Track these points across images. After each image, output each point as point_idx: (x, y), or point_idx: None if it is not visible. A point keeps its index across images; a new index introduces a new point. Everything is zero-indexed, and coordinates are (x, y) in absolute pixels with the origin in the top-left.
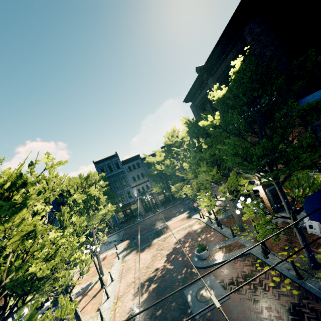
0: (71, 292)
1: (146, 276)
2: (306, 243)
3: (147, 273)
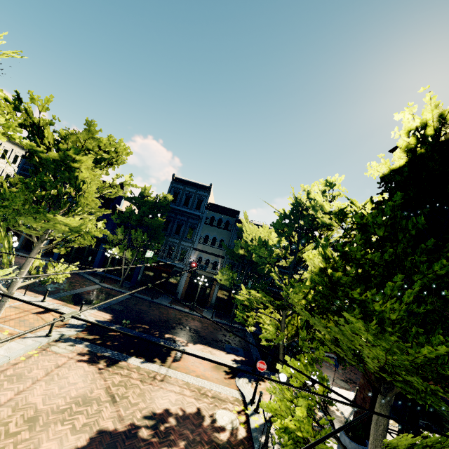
0: None
1: None
2: None
3: (4, 442)
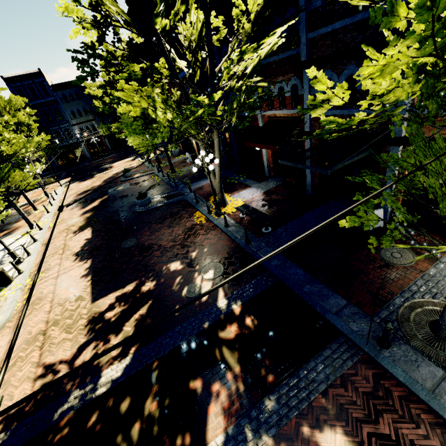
0: None
1: (85, 190)
2: (169, 161)
3: (87, 189)
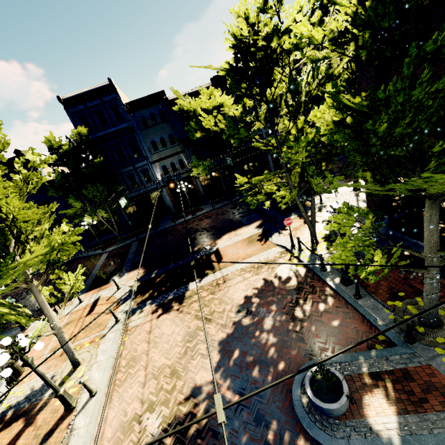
0: None
1: (168, 409)
2: None
3: (173, 397)
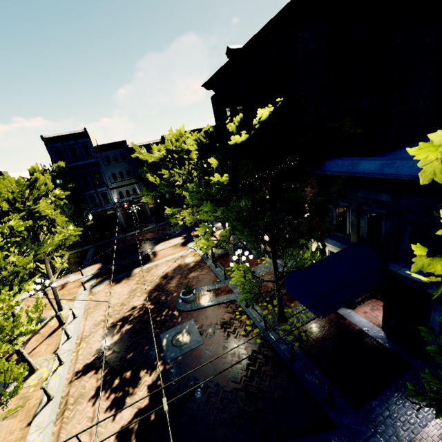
0: (15, 339)
1: (119, 315)
2: (281, 303)
3: (122, 311)
